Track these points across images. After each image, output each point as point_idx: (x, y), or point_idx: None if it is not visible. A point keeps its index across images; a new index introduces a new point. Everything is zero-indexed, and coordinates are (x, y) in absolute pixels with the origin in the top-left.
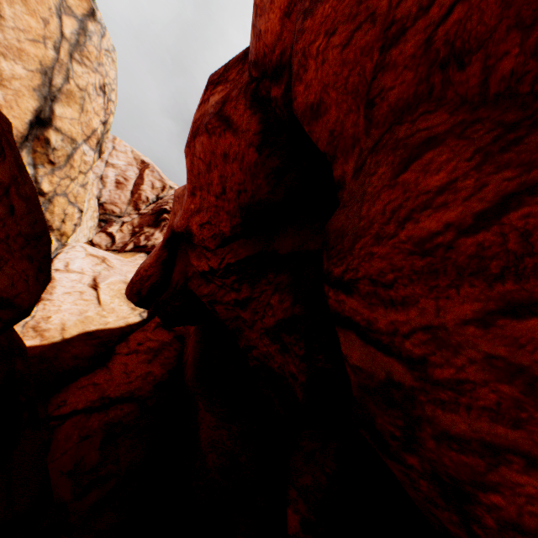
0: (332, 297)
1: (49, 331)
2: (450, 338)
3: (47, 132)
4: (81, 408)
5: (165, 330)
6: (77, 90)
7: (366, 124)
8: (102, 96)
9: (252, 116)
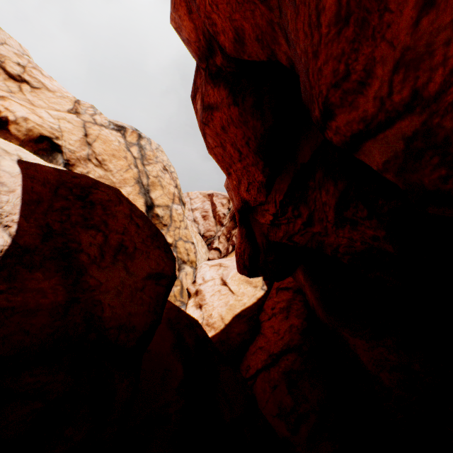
0: (331, 135)
1: (215, 323)
2: (416, 51)
3: (154, 211)
4: (260, 367)
5: (284, 291)
6: (155, 179)
7: (265, 6)
8: (167, 173)
9: (219, 89)
